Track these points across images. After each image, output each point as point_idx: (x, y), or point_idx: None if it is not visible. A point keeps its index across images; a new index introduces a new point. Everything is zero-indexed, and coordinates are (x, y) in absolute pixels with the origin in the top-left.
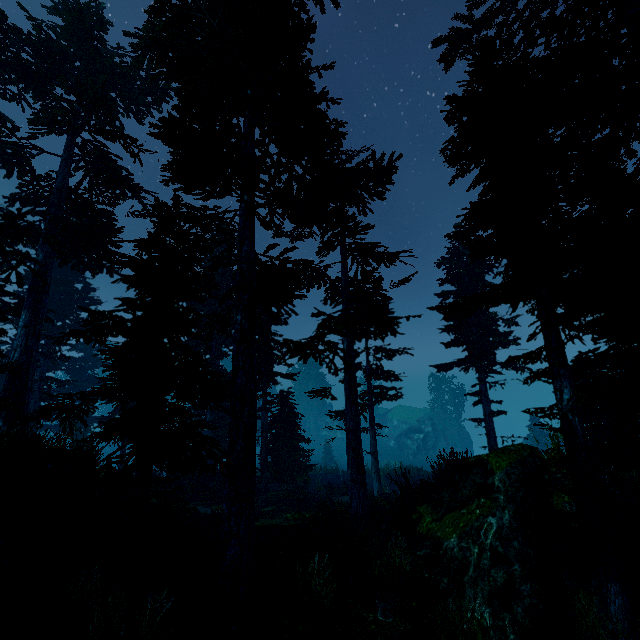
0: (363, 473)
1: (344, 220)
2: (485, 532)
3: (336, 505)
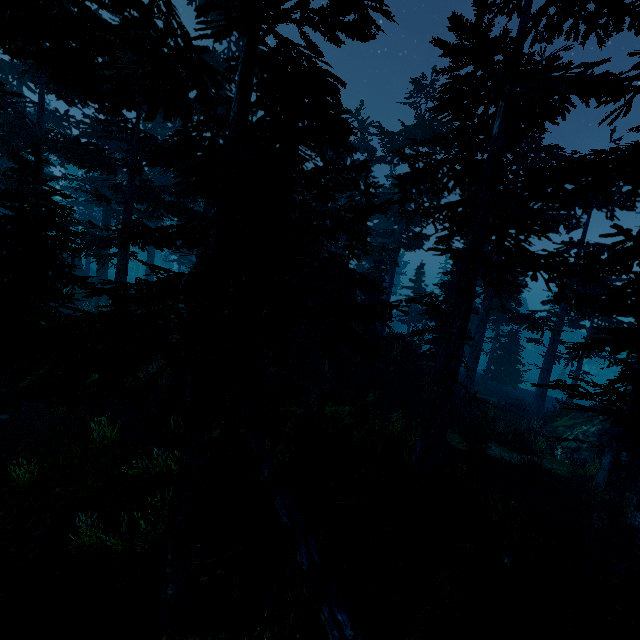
0: (545, 393)
1: (570, 246)
2: (577, 429)
3: (527, 405)
